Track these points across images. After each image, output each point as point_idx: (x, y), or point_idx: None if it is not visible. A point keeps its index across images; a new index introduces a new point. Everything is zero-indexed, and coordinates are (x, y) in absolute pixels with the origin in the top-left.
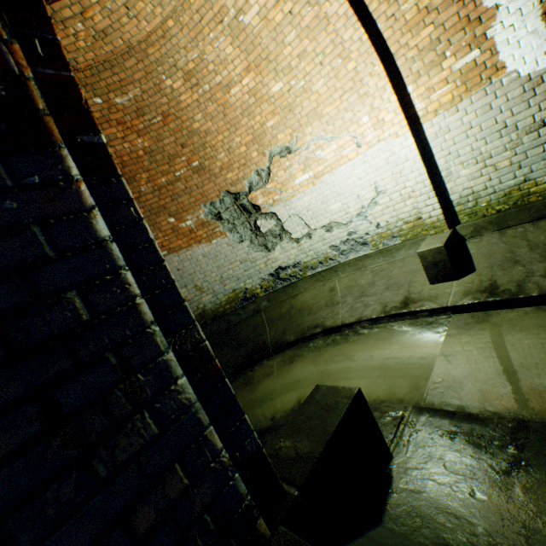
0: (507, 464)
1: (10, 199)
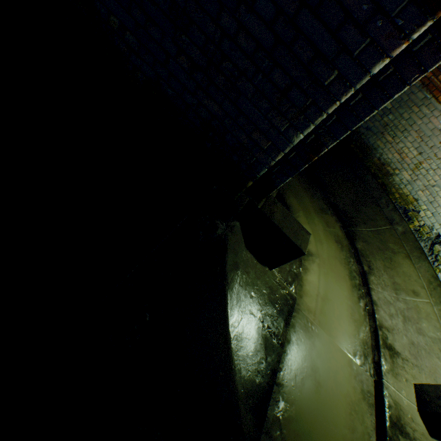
0: (263, 319)
1: (383, 21)
